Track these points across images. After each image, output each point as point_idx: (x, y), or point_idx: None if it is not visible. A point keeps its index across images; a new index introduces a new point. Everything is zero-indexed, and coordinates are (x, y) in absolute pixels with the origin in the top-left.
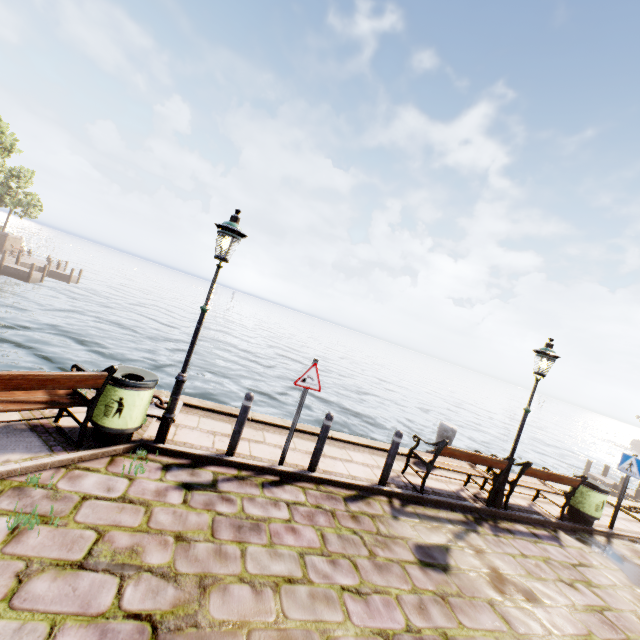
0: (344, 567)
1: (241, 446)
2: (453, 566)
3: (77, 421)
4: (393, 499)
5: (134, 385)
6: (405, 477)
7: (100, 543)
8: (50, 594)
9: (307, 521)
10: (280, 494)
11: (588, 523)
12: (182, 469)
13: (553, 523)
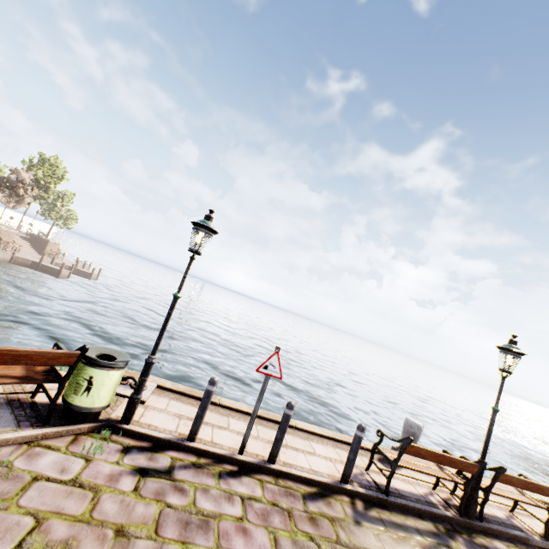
0: None
1: (204, 431)
2: None
3: (49, 397)
4: (356, 500)
5: (104, 364)
6: (369, 475)
7: (35, 533)
8: None
9: (261, 521)
10: (236, 486)
11: None
12: (141, 452)
13: (537, 542)
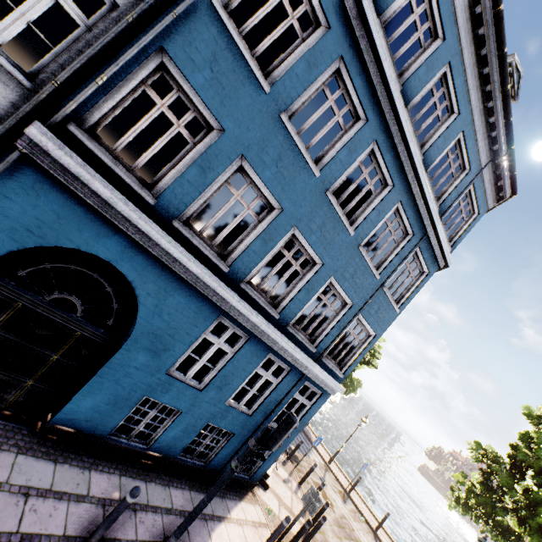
0: None
1: None
2: None
3: None
4: None
5: None
6: None
7: None
8: None
9: None
10: None
11: None
12: None
13: None
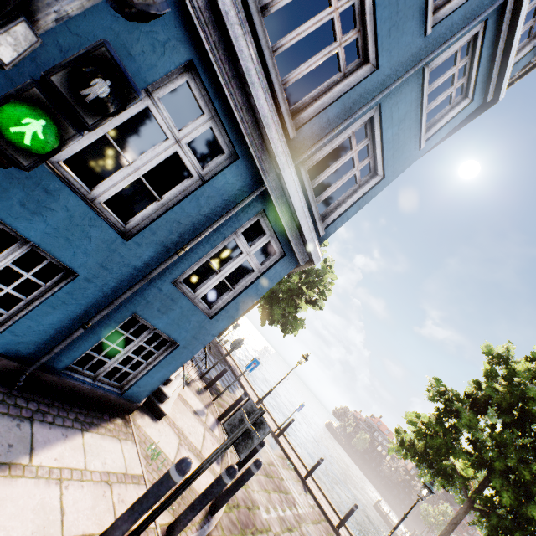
0: None
1: None
2: None
3: None
4: None
5: None
6: None
7: None
8: None
9: None
10: None
11: None
12: None
13: None
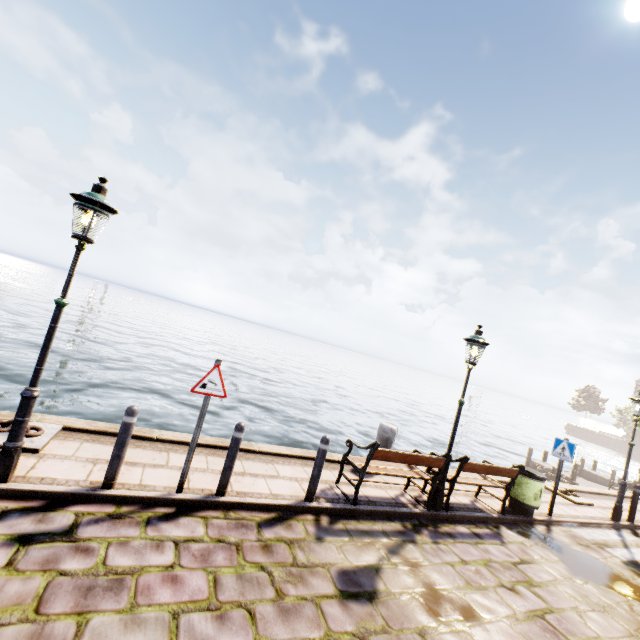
0: (236, 622)
1: (130, 474)
2: (382, 591)
3: None
4: (321, 516)
5: None
6: (339, 488)
7: None
8: None
9: (198, 563)
10: (170, 531)
11: (529, 513)
12: (26, 515)
13: (495, 518)
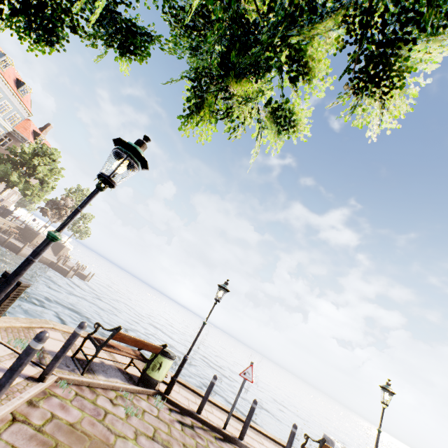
0: None
1: (202, 411)
2: None
3: (139, 370)
4: None
5: (169, 356)
6: None
7: (156, 433)
8: (147, 444)
9: None
10: (225, 446)
11: None
12: (177, 413)
13: None
